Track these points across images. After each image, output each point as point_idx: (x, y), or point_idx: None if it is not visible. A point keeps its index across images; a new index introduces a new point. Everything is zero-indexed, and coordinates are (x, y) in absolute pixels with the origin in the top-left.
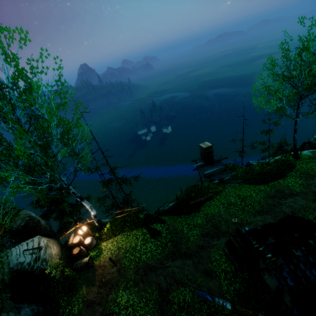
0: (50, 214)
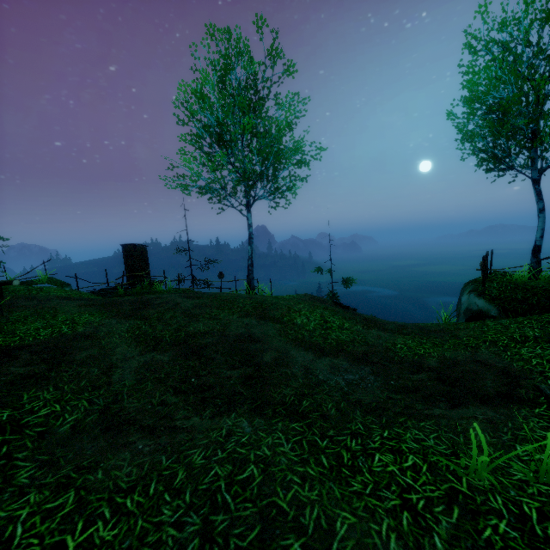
0: None
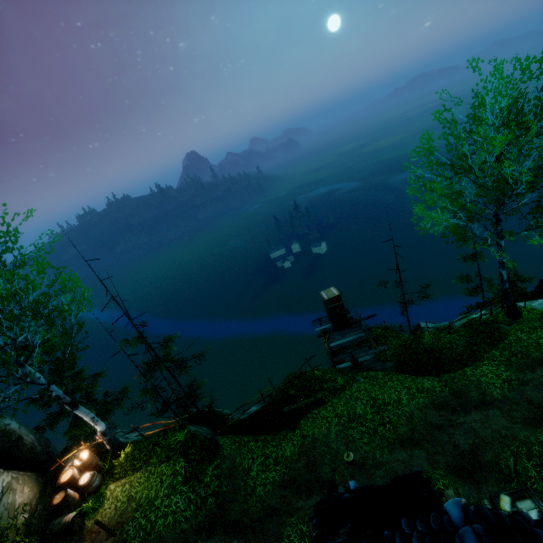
0: (58, 418)
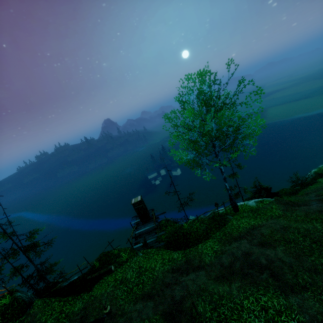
0: None
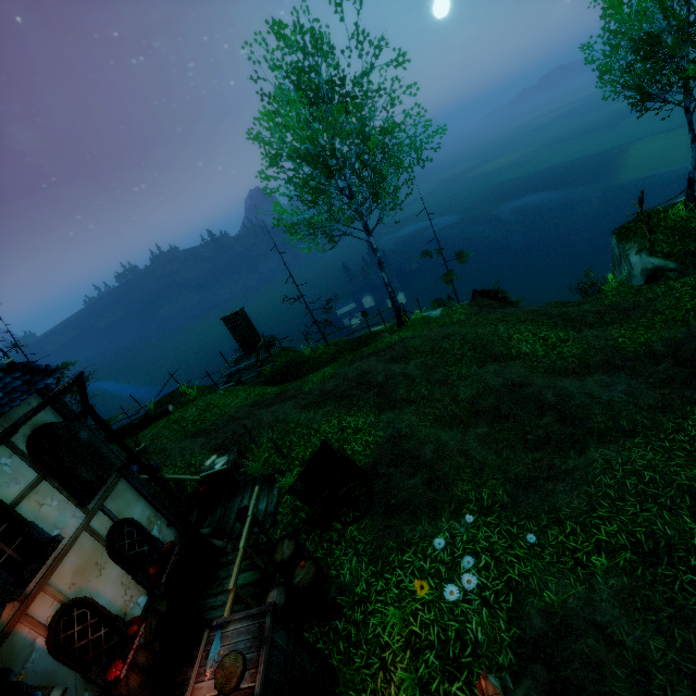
0: None
